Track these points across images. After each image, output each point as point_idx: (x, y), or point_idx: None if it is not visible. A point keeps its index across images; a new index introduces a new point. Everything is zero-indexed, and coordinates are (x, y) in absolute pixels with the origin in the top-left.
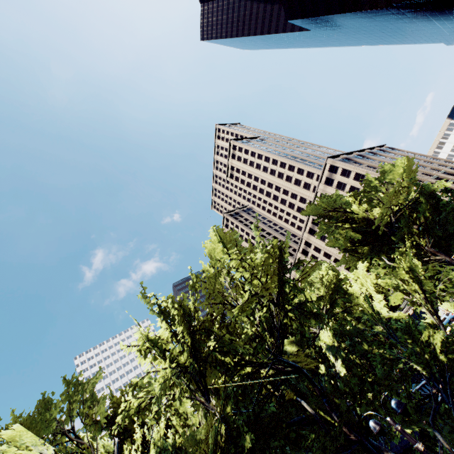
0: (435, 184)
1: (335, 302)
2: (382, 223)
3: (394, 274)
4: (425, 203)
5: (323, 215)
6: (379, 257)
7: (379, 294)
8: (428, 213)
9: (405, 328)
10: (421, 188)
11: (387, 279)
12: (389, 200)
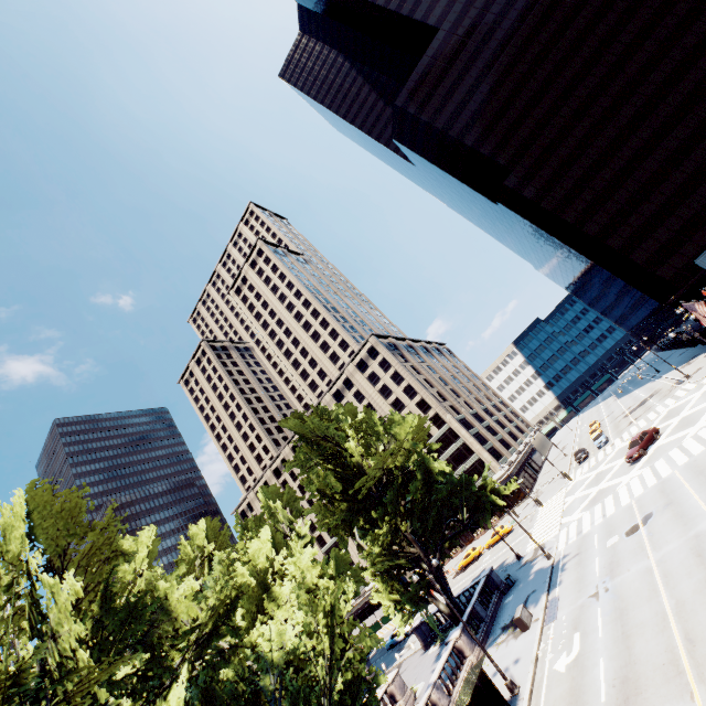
0: (435, 463)
1: (216, 636)
2: (366, 487)
3: (314, 609)
4: (420, 480)
5: (309, 437)
6: (353, 525)
7: (302, 613)
8: (419, 493)
9: (298, 693)
10: (421, 459)
11: (331, 582)
12: (383, 461)
